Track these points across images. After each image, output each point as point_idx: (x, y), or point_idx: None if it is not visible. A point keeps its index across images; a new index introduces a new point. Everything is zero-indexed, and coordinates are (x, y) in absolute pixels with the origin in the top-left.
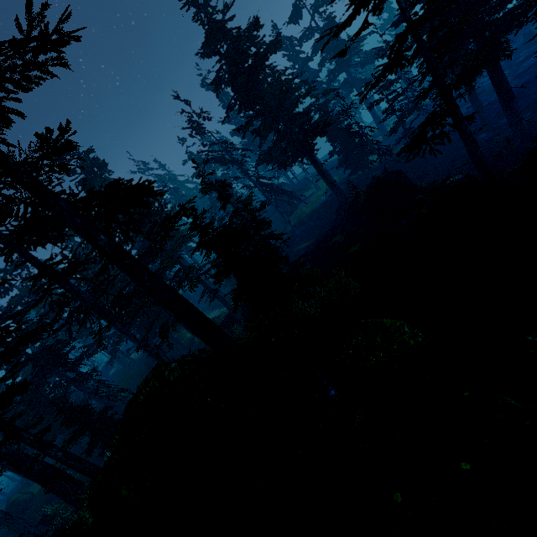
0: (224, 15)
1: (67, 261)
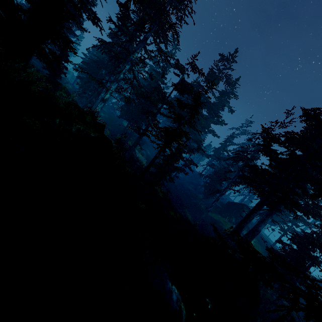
0: None
1: (130, 18)
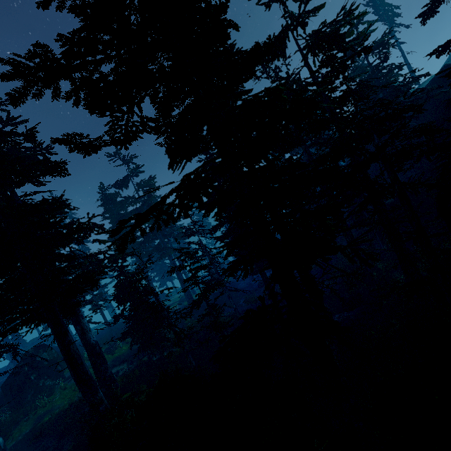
0: (4, 125)
1: None
